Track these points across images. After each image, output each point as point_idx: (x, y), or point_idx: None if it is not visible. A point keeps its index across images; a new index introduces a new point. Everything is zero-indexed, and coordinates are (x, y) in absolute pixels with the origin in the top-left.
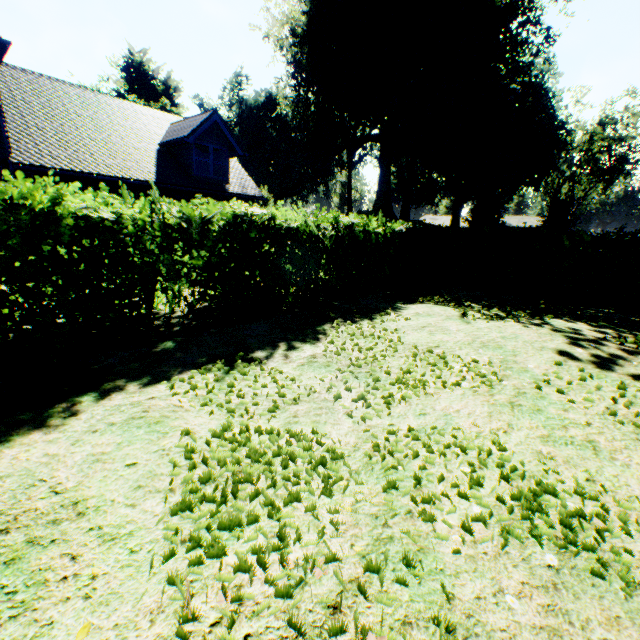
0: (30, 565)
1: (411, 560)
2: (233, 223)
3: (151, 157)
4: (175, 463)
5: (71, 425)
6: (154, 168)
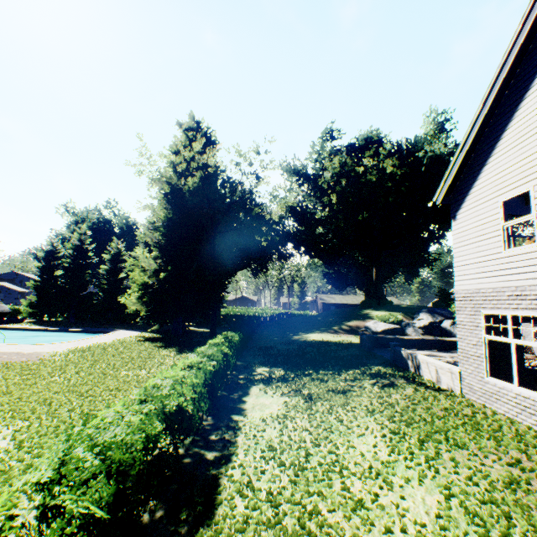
0: None
1: None
2: None
3: None
4: None
5: None
6: None
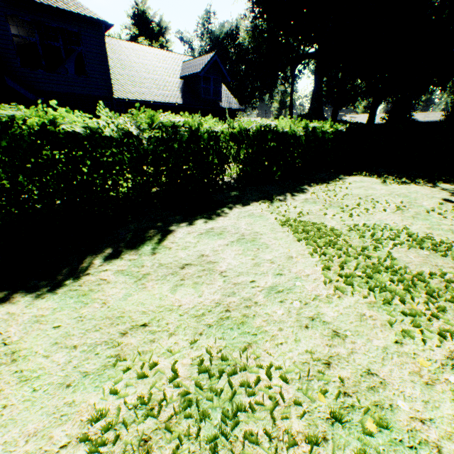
0: (259, 241)
1: (376, 247)
2: (260, 131)
3: (177, 87)
4: (282, 224)
5: (230, 216)
6: (180, 95)
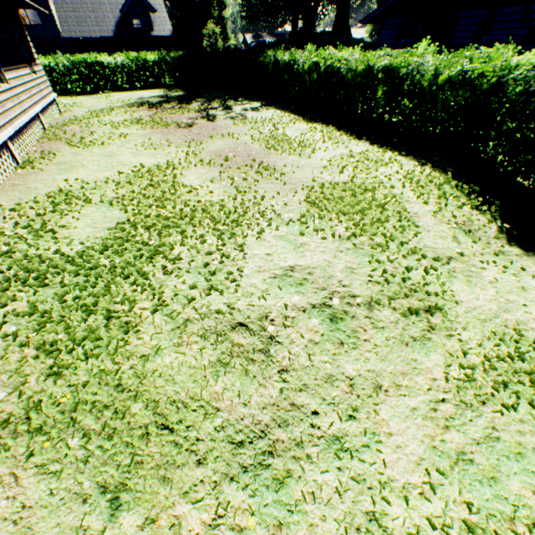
0: None
1: None
2: (81, 62)
3: (115, 22)
4: None
5: None
6: (115, 29)
